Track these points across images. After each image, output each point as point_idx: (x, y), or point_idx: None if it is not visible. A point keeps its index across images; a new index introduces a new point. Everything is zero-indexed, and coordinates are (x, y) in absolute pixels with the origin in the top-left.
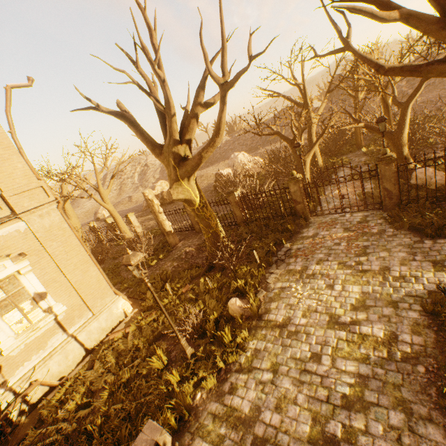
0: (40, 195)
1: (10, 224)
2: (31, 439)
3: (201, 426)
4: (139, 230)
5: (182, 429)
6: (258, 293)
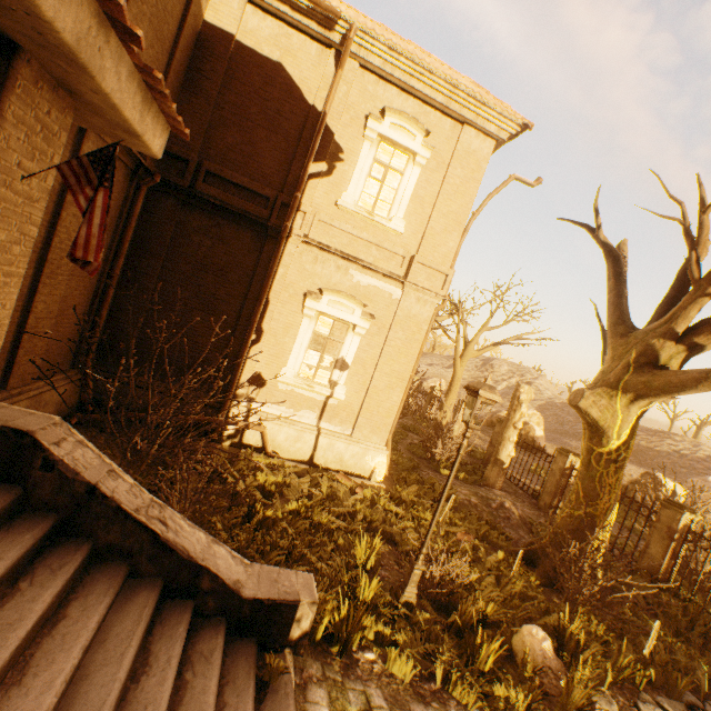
0: (437, 282)
1: (393, 284)
2: (217, 460)
3: (342, 688)
4: (457, 429)
5: (319, 651)
6: (598, 693)
